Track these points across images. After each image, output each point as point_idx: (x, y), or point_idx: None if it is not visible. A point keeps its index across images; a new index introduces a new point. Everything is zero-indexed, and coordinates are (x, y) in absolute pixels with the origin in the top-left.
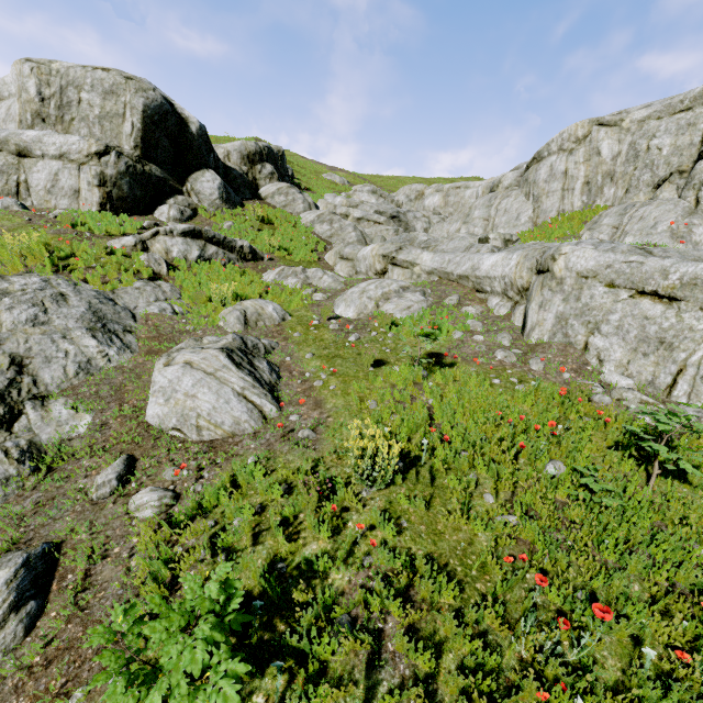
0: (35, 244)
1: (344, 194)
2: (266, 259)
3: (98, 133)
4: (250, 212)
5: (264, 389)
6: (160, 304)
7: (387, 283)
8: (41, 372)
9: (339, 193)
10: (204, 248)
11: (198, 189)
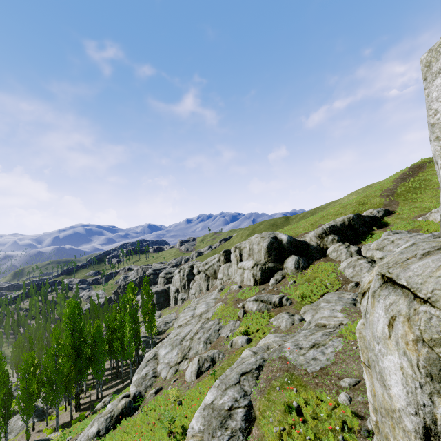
0: (220, 309)
1: (420, 218)
2: (287, 305)
3: (257, 257)
4: (304, 272)
5: (197, 372)
6: (227, 332)
7: (268, 338)
8: (190, 352)
9: (420, 216)
10: (259, 305)
11: (286, 266)
